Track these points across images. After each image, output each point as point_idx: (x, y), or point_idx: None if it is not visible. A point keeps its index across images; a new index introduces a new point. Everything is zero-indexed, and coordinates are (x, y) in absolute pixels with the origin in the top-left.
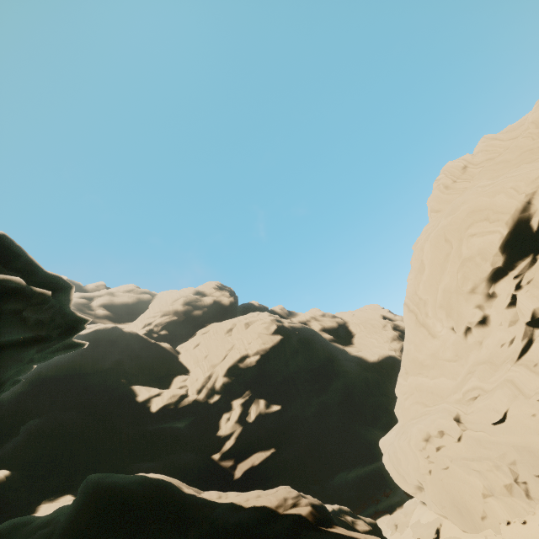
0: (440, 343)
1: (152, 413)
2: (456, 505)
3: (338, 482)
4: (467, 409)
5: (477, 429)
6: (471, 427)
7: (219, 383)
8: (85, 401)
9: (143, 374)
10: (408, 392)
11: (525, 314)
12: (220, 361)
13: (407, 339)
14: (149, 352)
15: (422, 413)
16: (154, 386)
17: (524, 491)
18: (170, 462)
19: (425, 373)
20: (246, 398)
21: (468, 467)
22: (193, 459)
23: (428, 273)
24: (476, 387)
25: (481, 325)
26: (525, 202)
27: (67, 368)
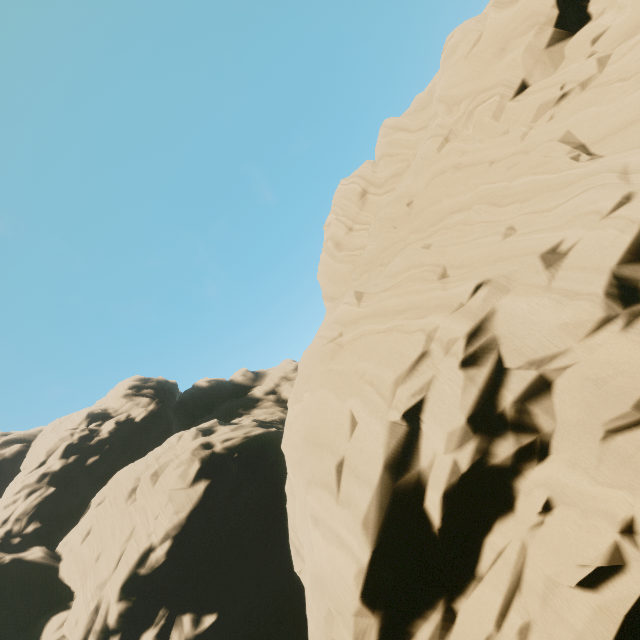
0: None
1: None
2: None
3: None
4: None
5: None
6: None
7: (112, 618)
8: None
9: None
10: None
11: None
12: (111, 572)
13: (307, 609)
14: (5, 582)
15: None
16: None
17: None
18: None
19: None
20: (160, 624)
21: None
22: None
23: (298, 509)
24: None
25: None
26: (409, 426)
27: None
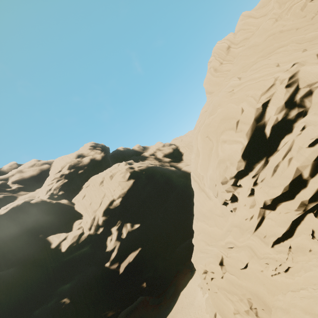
0: (213, 204)
1: (63, 252)
2: (221, 315)
3: (179, 249)
4: (228, 253)
5: (231, 272)
6: (228, 269)
7: (100, 221)
8: (18, 257)
9: (54, 224)
10: (198, 230)
11: (259, 203)
12: (98, 207)
13: (195, 199)
14: (54, 209)
15: (205, 249)
16: (63, 230)
17: (255, 314)
18: (79, 280)
19: (206, 221)
20: (118, 225)
21: (226, 296)
22: (93, 272)
23: (201, 158)
24: (232, 242)
25: (234, 201)
26: (262, 109)
27: (1, 239)
